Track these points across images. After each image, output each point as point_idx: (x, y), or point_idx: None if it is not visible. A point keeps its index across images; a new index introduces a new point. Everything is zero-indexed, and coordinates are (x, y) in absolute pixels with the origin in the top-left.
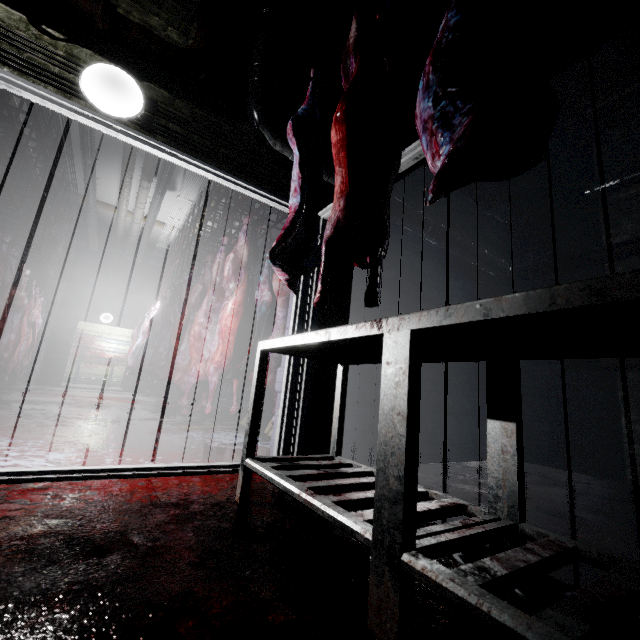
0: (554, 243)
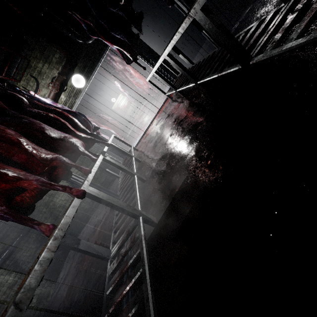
0: None
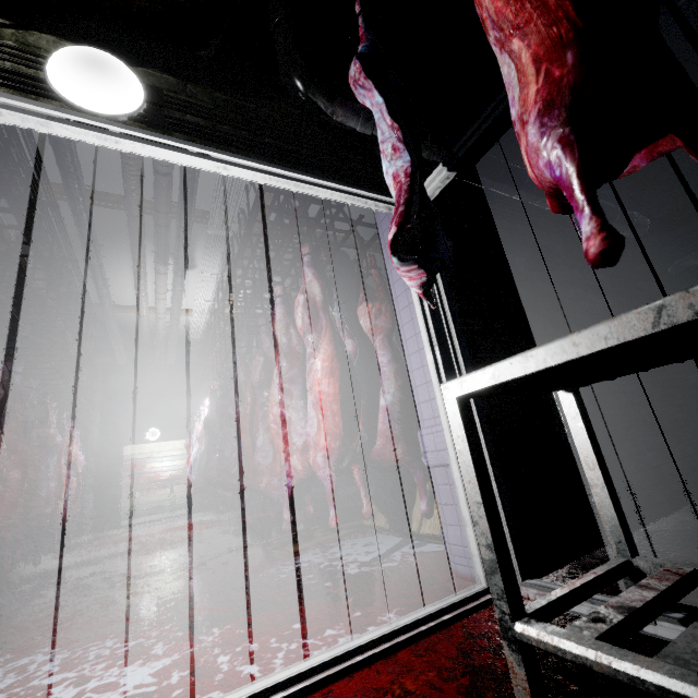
0: (694, 172)
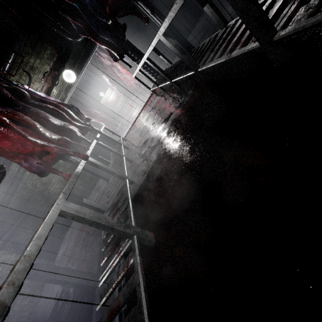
0: None
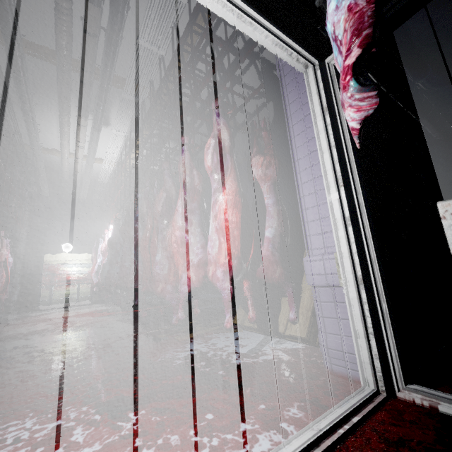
0: None
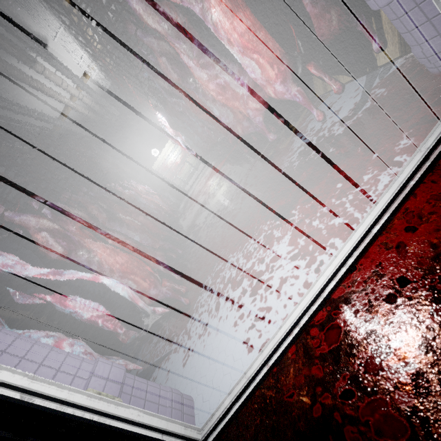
0: None
